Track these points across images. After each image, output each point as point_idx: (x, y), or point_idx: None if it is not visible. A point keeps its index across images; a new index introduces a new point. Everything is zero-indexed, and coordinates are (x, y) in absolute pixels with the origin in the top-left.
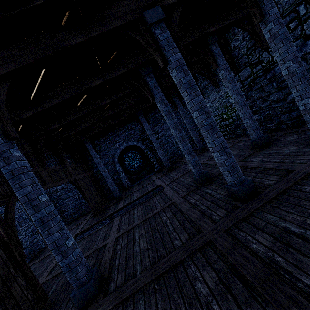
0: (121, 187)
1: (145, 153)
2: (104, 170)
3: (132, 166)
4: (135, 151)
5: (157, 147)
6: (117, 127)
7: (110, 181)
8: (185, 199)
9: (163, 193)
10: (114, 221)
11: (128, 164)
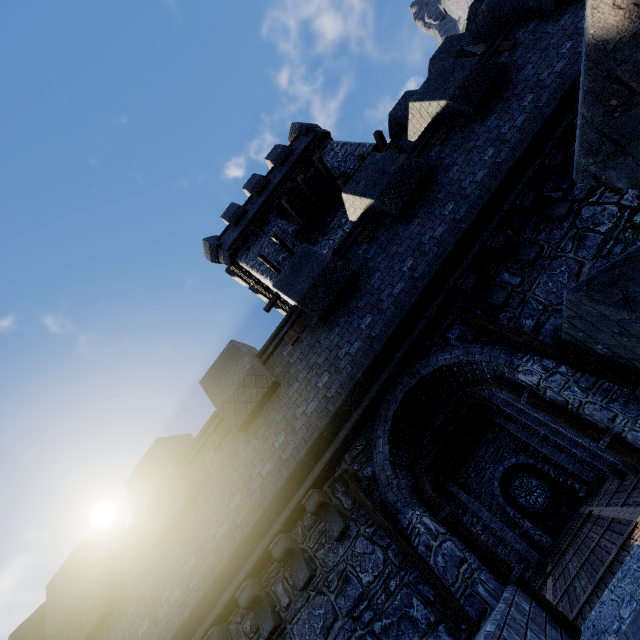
0: (538, 550)
1: (541, 470)
2: (492, 519)
3: (536, 504)
4: (524, 474)
5: (550, 453)
6: (474, 445)
7: (511, 535)
8: (608, 505)
9: (592, 517)
10: (546, 583)
11: (525, 503)
